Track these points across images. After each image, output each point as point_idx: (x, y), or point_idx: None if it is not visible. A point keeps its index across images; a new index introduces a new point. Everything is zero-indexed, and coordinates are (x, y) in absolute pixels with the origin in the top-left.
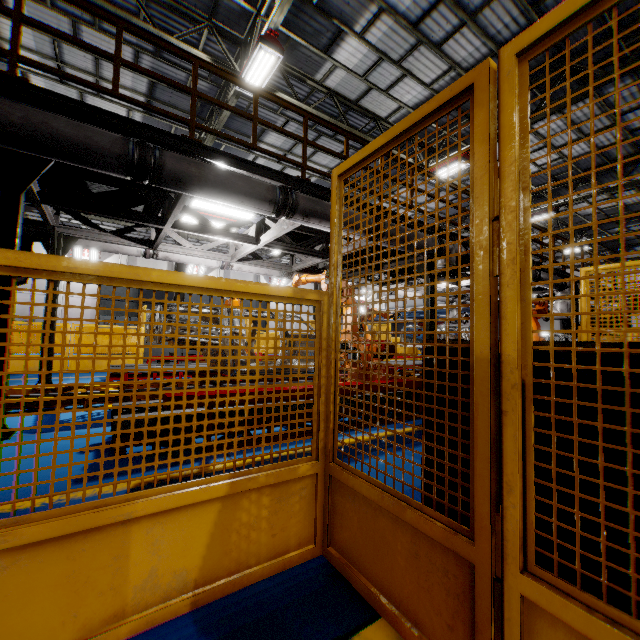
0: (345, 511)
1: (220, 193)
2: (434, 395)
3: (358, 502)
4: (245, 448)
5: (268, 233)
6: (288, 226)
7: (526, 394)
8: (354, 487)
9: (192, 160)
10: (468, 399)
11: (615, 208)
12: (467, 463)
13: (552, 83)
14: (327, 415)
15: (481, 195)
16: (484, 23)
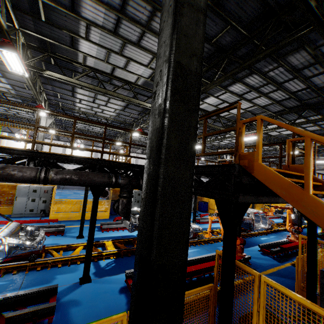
0: None
1: None
2: None
3: None
4: None
5: None
6: None
7: None
8: None
9: None
10: None
11: None
12: None
13: None
14: None
15: None
16: (321, 125)
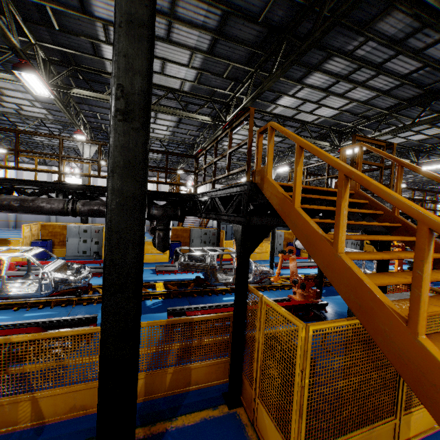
0: None
1: None
2: None
3: None
4: None
5: None
6: None
7: None
8: None
9: None
10: None
11: None
12: None
13: None
14: None
15: None
16: None
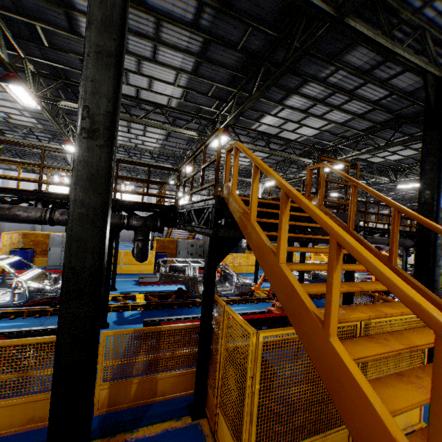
0: None
1: None
2: None
3: None
4: None
5: None
6: None
7: None
8: None
9: None
10: None
11: None
12: None
13: None
14: None
15: None
16: None
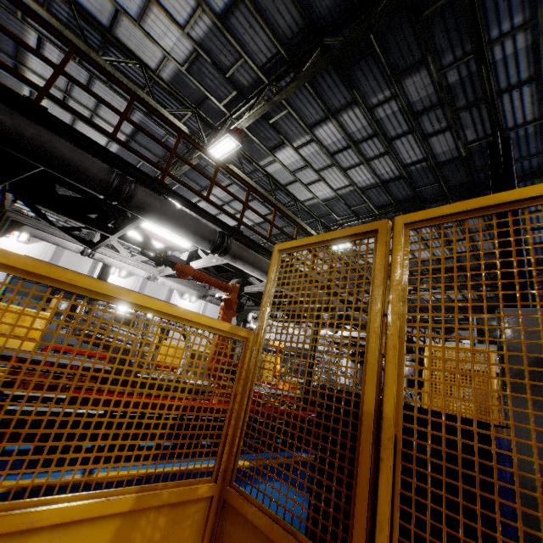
0: (232, 539)
1: (172, 225)
2: (329, 435)
3: (247, 530)
4: (158, 462)
5: (198, 261)
6: (217, 260)
7: (397, 446)
8: (247, 514)
9: (158, 197)
10: (355, 443)
11: (446, 300)
12: (347, 500)
13: (411, 212)
14: (233, 438)
15: (377, 297)
16: (374, 166)
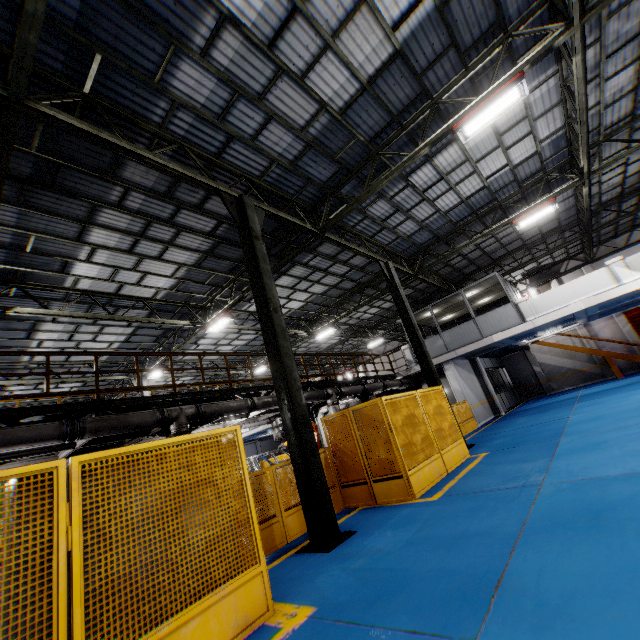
0: None
1: None
2: None
3: None
4: None
5: None
6: None
7: None
8: None
9: None
10: None
11: (383, 311)
12: None
13: None
14: None
15: None
16: (183, 244)
